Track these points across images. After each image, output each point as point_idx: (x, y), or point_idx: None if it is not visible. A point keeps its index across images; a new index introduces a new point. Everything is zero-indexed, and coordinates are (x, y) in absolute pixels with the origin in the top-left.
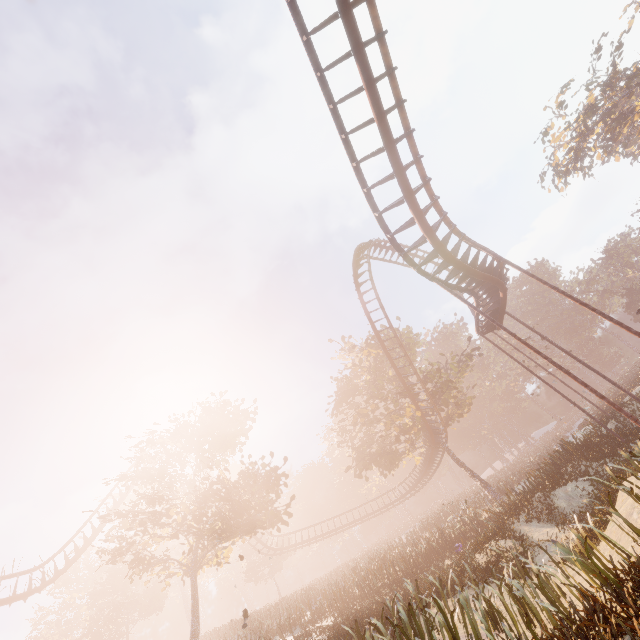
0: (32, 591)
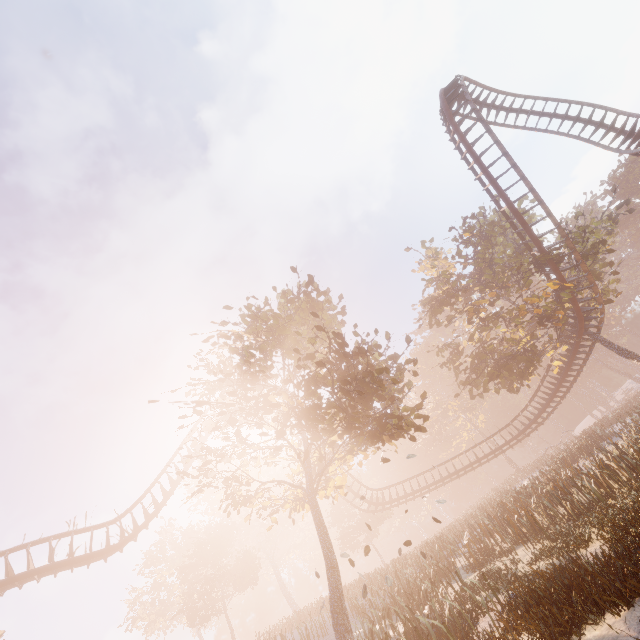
0: (111, 548)
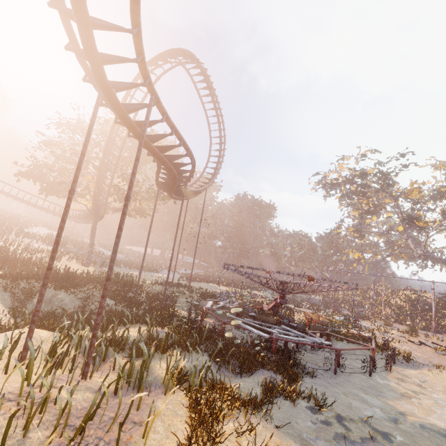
0: None
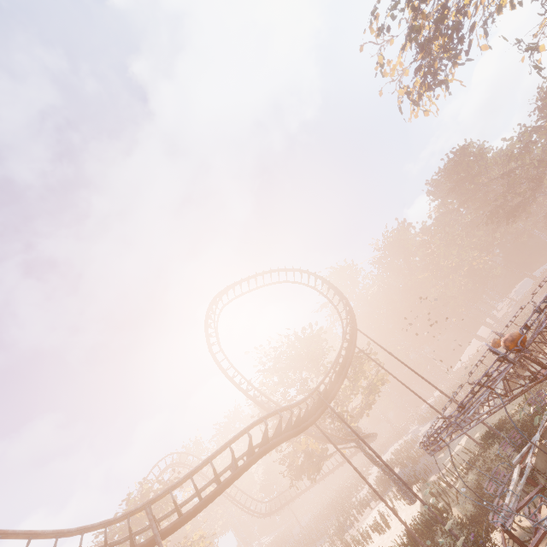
0: None
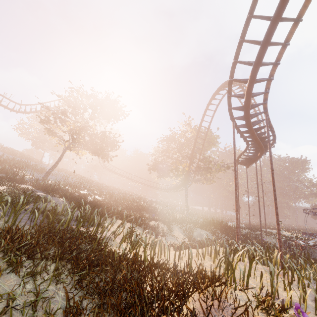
0: (13, 110)
